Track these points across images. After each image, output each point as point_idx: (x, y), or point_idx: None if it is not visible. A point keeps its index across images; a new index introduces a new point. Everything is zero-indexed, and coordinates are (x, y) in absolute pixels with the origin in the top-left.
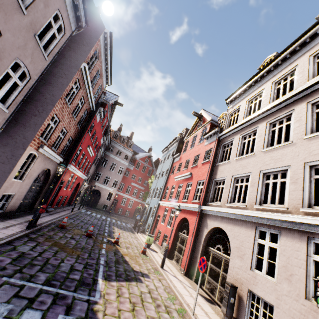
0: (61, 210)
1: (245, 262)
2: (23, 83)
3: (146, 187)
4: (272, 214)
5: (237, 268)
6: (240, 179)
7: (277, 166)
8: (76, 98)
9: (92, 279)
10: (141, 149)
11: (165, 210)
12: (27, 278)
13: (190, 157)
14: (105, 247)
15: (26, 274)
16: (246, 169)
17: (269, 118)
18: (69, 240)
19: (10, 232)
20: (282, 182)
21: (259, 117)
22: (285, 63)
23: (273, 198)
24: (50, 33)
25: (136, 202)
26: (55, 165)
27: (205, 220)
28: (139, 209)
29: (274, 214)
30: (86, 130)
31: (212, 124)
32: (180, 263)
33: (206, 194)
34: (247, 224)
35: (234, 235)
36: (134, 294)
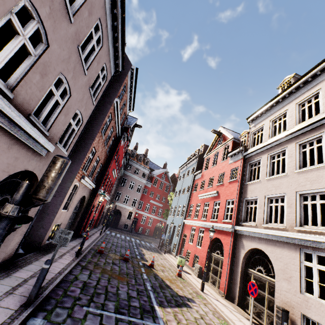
0: (90, 233)
1: (294, 285)
2: (77, 127)
3: (164, 203)
4: (317, 236)
5: (285, 292)
6: (274, 199)
7: (314, 187)
8: (108, 129)
9: (150, 306)
10: (156, 165)
11: (192, 229)
12: (101, 307)
13: (213, 174)
14: (145, 272)
15: (98, 303)
16: (280, 190)
17: (298, 139)
18: (112, 266)
19: (66, 261)
20: (312, 197)
21: (286, 138)
22: (307, 86)
23: (306, 214)
24: (97, 82)
25: (156, 220)
26: (89, 191)
27: (240, 240)
28: (162, 228)
29: (319, 236)
30: (113, 155)
31: (234, 142)
32: (217, 285)
33: (238, 213)
34: (289, 246)
35: (276, 256)
36: (190, 320)
